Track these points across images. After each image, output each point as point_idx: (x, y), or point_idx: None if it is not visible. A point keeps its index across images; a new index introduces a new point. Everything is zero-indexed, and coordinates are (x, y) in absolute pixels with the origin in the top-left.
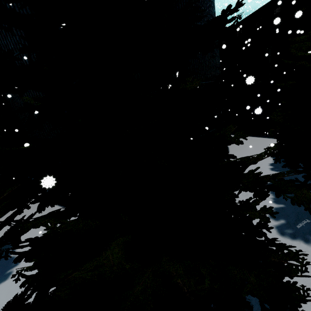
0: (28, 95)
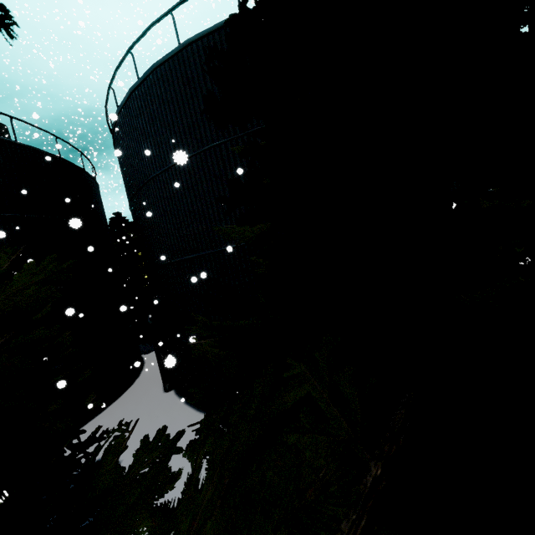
0: (174, 222)
